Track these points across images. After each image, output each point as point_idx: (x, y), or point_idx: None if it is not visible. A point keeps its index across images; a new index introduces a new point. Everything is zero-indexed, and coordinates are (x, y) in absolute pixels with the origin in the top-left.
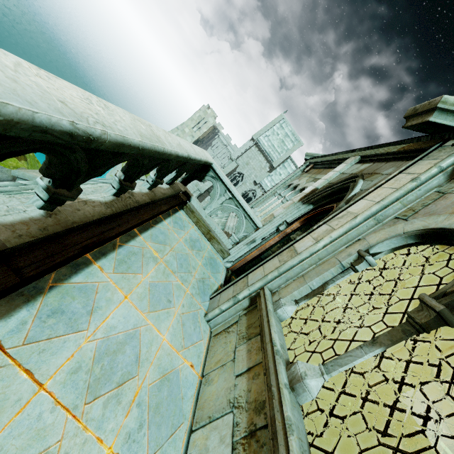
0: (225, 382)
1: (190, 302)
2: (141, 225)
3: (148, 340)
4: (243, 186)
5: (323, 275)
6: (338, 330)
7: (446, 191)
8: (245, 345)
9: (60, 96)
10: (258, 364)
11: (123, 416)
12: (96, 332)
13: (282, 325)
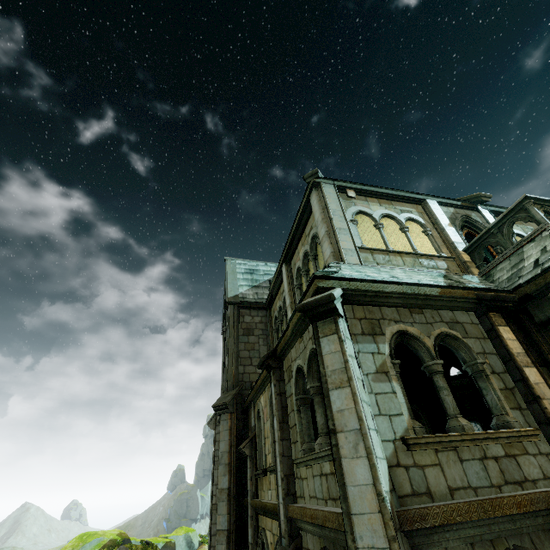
0: None
1: None
2: None
3: None
4: None
5: None
6: None
7: None
8: None
9: None
10: None
11: None
12: None
13: None
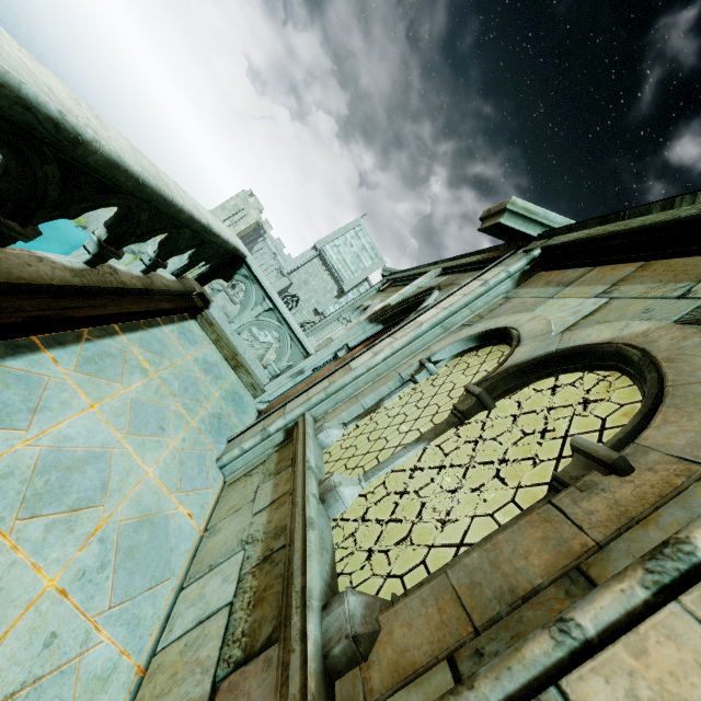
0: (238, 525)
1: (196, 438)
2: (125, 323)
3: (124, 467)
4: (298, 316)
5: (379, 390)
6: (421, 522)
7: (511, 296)
8: (271, 481)
9: (46, 82)
10: (286, 494)
11: (75, 548)
12: (41, 437)
13: (324, 454)
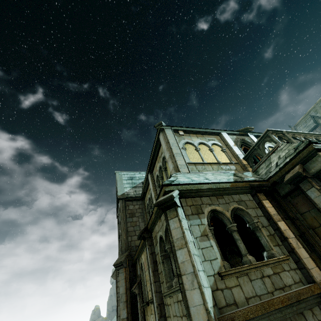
0: None
1: None
2: None
3: None
4: None
5: None
6: None
7: None
8: None
9: None
10: None
11: None
12: None
13: None
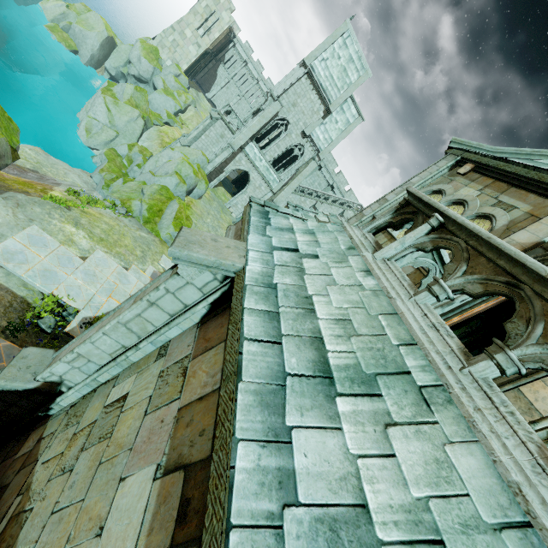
0: None
1: None
2: None
3: None
4: (287, 139)
5: None
6: None
7: None
8: None
9: None
10: None
11: None
12: None
13: None
